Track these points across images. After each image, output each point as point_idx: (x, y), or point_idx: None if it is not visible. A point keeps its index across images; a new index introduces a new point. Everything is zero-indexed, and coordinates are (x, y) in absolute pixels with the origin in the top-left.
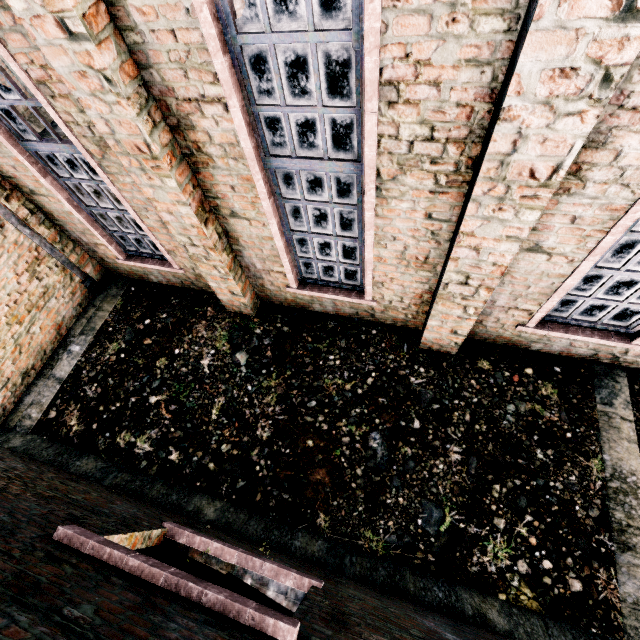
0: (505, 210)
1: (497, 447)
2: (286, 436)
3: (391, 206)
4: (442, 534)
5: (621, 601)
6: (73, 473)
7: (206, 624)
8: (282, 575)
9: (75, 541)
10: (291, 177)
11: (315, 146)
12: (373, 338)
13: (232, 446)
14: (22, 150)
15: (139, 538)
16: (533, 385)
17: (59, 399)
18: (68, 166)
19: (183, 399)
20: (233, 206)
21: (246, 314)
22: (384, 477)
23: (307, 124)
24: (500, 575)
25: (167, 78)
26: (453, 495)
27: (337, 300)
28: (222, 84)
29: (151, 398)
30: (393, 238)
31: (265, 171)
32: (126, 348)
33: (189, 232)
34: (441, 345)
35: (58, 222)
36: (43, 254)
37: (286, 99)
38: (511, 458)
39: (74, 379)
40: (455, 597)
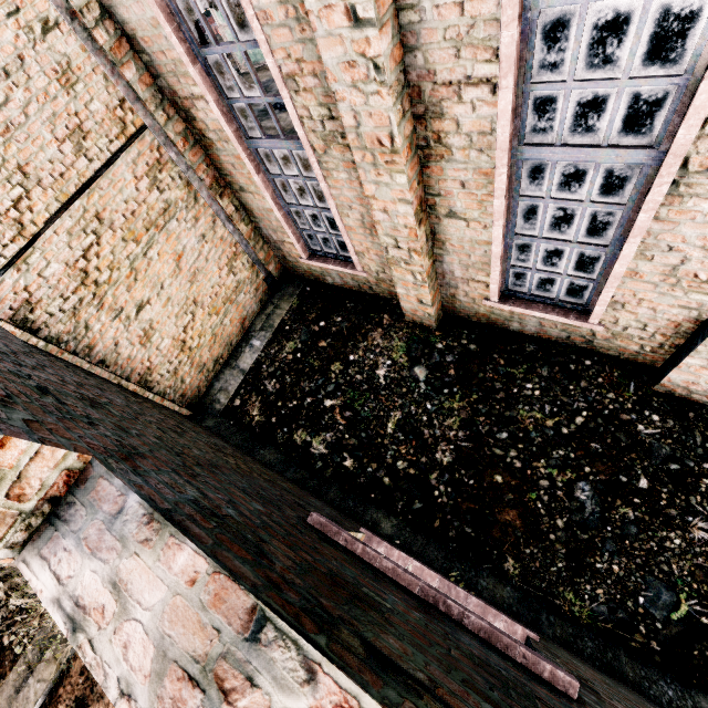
0: None
1: None
2: (470, 465)
3: (685, 206)
4: (673, 623)
5: None
6: (260, 460)
7: (486, 648)
8: (490, 614)
9: (328, 529)
10: (541, 170)
11: (593, 130)
12: (586, 370)
13: (408, 464)
14: (245, 148)
15: None
16: None
17: (243, 389)
18: (282, 163)
19: (358, 407)
20: (454, 205)
21: (426, 326)
22: (593, 536)
23: (593, 103)
24: None
25: (432, 60)
26: (693, 580)
27: (546, 320)
28: (501, 61)
29: (326, 401)
30: (668, 248)
31: (510, 163)
32: (302, 348)
33: (398, 233)
34: (691, 390)
35: (255, 219)
36: (239, 250)
37: (576, 72)
38: None
39: (255, 372)
40: (691, 702)
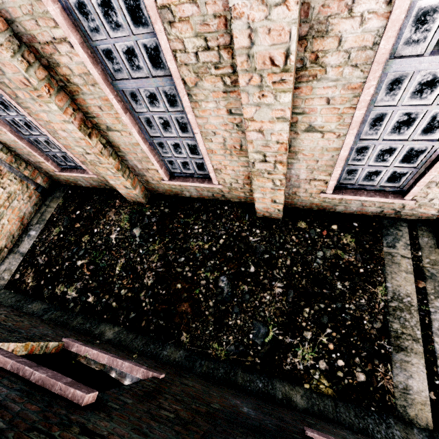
0: (267, 96)
1: (308, 282)
2: (163, 282)
3: (203, 108)
4: (266, 344)
5: (394, 387)
6: (24, 312)
7: (17, 391)
8: (135, 370)
9: None
10: (135, 95)
11: (141, 68)
12: (225, 212)
13: (128, 290)
14: None
15: (36, 347)
16: (337, 237)
17: (22, 266)
18: (3, 107)
19: (98, 261)
20: (106, 122)
21: (141, 202)
22: (228, 306)
23: (129, 51)
24: (306, 371)
25: (28, 28)
26: (275, 317)
27: (197, 187)
28: (61, 26)
29: (78, 262)
30: (214, 133)
31: (116, 92)
32: (64, 231)
33: (81, 144)
34: (270, 213)
35: (12, 149)
36: (4, 171)
37: (109, 33)
38: (318, 289)
39: (31, 253)
40: (271, 386)
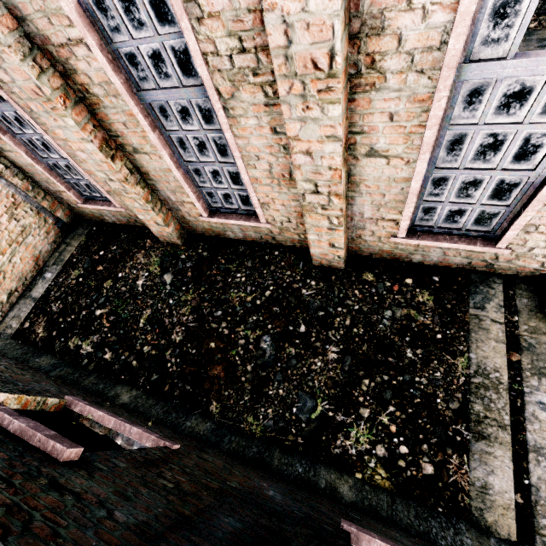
0: (312, 108)
1: (371, 347)
2: (194, 339)
3: (242, 125)
4: (312, 421)
5: (470, 485)
6: (30, 366)
7: None
8: (144, 437)
9: None
10: (165, 109)
11: (170, 76)
12: (275, 258)
13: (152, 348)
14: None
15: (31, 401)
16: (411, 293)
17: (33, 313)
18: (18, 123)
19: (120, 311)
20: (132, 142)
21: (176, 243)
22: (269, 372)
23: (156, 55)
24: (359, 457)
25: (40, 27)
26: (326, 388)
27: (242, 226)
28: (76, 25)
29: (97, 311)
30: (257, 157)
31: (143, 106)
32: (84, 274)
33: (103, 168)
34: (328, 260)
35: (29, 174)
36: (19, 200)
37: (132, 33)
38: (382, 357)
39: (45, 298)
40: (313, 473)
